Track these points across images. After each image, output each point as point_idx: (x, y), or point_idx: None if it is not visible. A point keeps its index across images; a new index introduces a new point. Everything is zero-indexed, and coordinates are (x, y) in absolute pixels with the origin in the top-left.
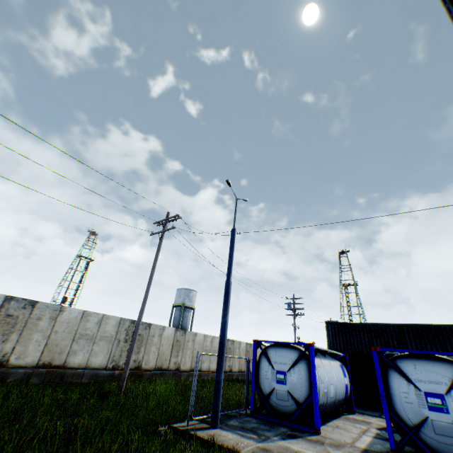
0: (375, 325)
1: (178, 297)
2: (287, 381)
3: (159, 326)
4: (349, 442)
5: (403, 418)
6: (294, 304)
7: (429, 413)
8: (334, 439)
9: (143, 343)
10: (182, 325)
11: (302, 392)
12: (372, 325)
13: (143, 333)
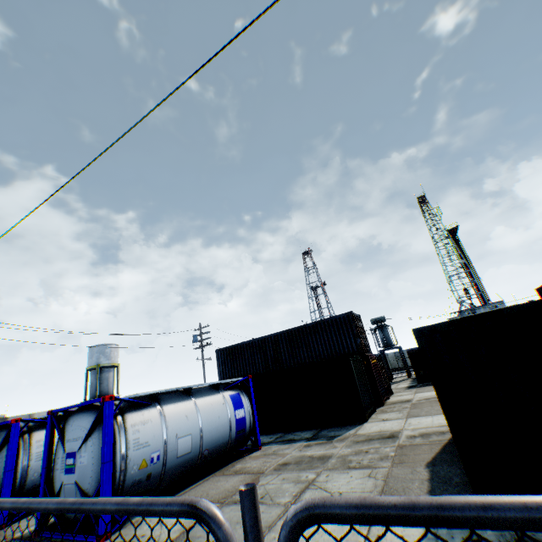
0: (257, 340)
1: (91, 358)
2: None
3: None
4: (17, 531)
5: (55, 488)
6: (201, 335)
7: (65, 477)
8: (2, 534)
9: None
10: (102, 391)
11: (0, 483)
12: (255, 341)
13: None
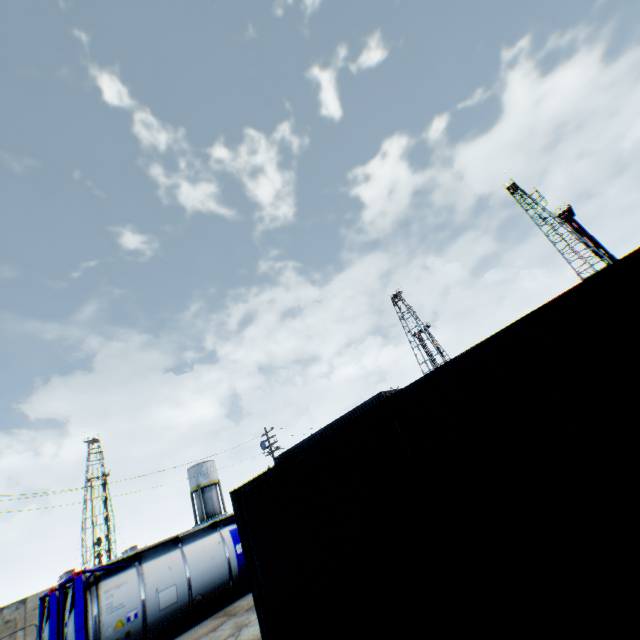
0: (305, 441)
1: (190, 481)
2: (45, 639)
3: (44, 591)
4: None
5: None
6: (268, 440)
7: None
8: None
9: (20, 626)
10: (208, 512)
11: None
12: (304, 442)
13: (16, 615)
